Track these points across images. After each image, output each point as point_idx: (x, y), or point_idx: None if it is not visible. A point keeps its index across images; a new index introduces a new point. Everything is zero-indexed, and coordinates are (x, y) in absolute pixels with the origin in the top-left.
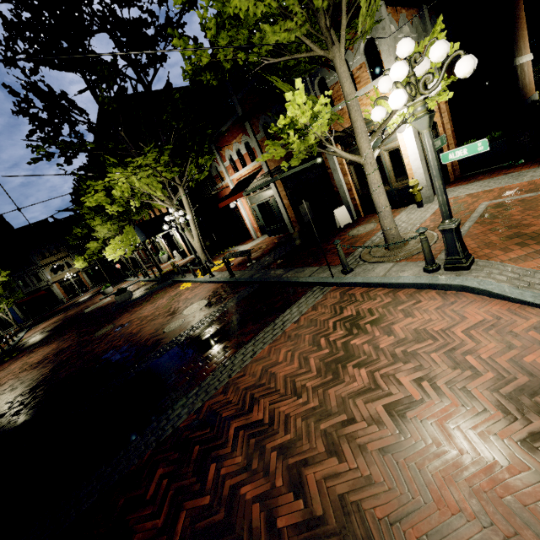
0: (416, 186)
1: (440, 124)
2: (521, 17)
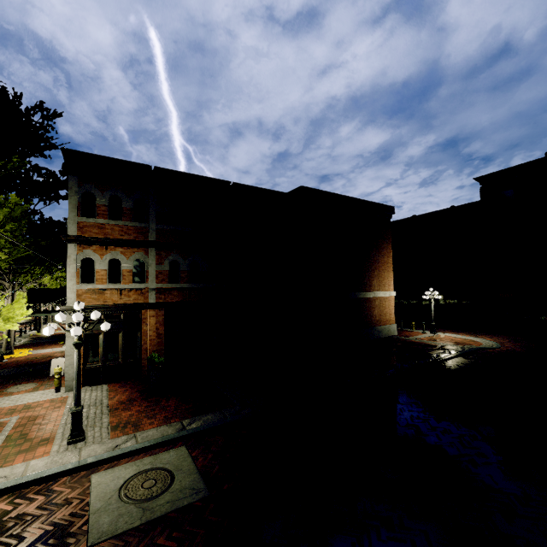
0: (56, 374)
1: (142, 330)
2: (383, 261)
